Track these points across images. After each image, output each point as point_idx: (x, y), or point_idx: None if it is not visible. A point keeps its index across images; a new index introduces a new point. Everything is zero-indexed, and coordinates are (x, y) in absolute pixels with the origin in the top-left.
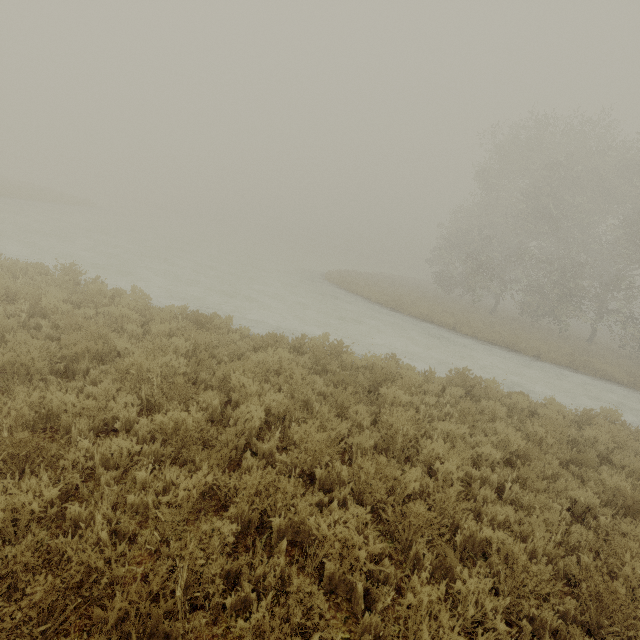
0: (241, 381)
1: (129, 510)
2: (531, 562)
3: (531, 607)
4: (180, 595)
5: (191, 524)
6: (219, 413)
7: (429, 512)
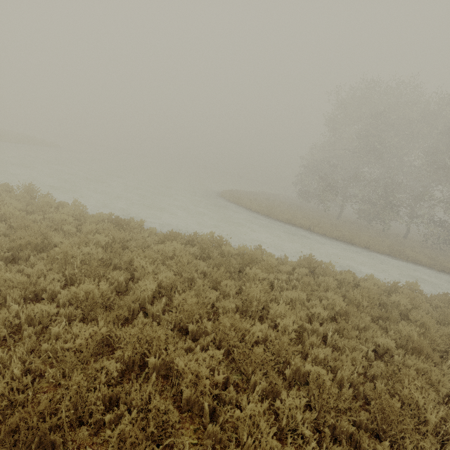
0: (141, 264)
1: (44, 355)
2: (341, 387)
3: (331, 418)
4: (64, 413)
5: (90, 364)
6: (124, 286)
7: (264, 352)
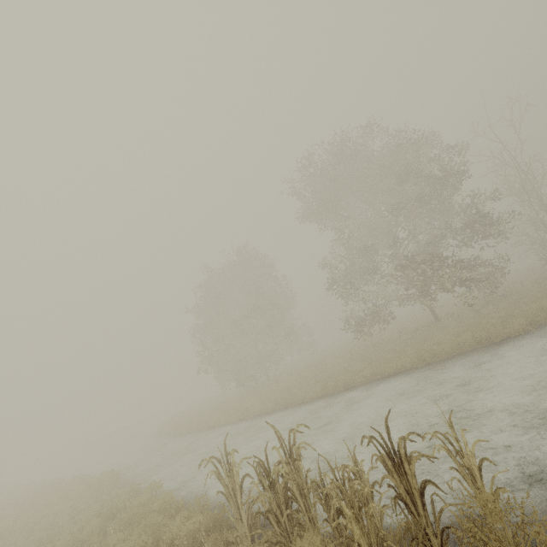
0: None
1: None
2: None
3: None
4: None
5: None
6: None
7: None
